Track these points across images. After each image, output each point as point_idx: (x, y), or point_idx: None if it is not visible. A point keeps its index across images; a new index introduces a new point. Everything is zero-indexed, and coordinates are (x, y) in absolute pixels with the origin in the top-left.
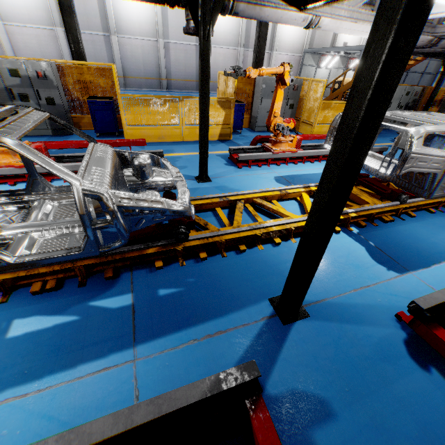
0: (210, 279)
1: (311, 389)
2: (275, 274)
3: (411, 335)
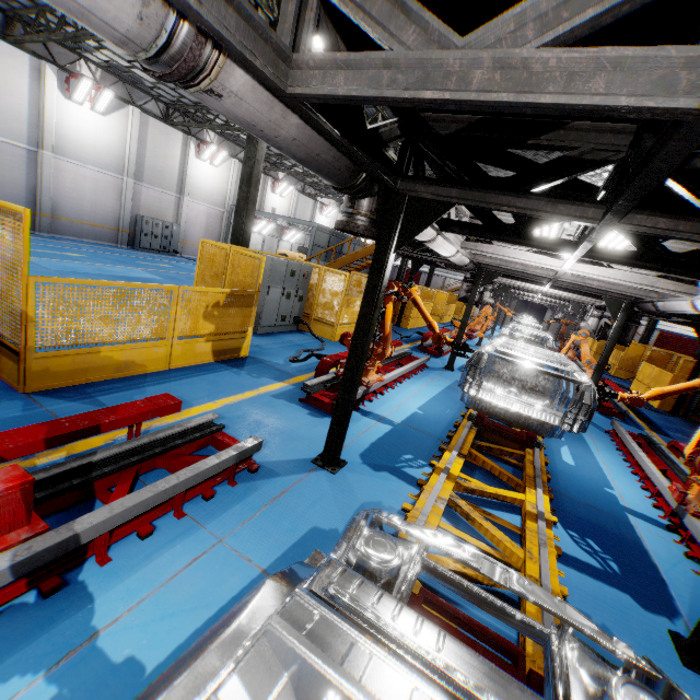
0: None
1: None
2: (626, 612)
3: None
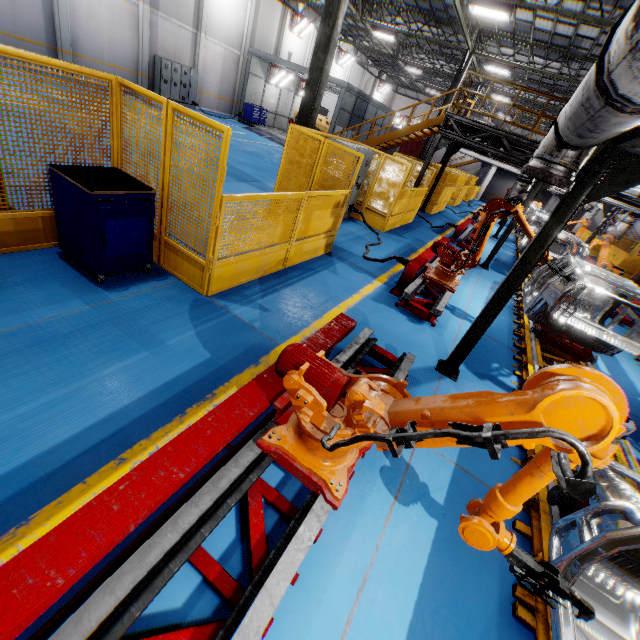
0: None
1: None
2: None
3: None
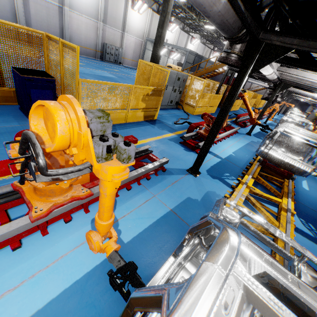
0: None
1: None
2: None
3: None
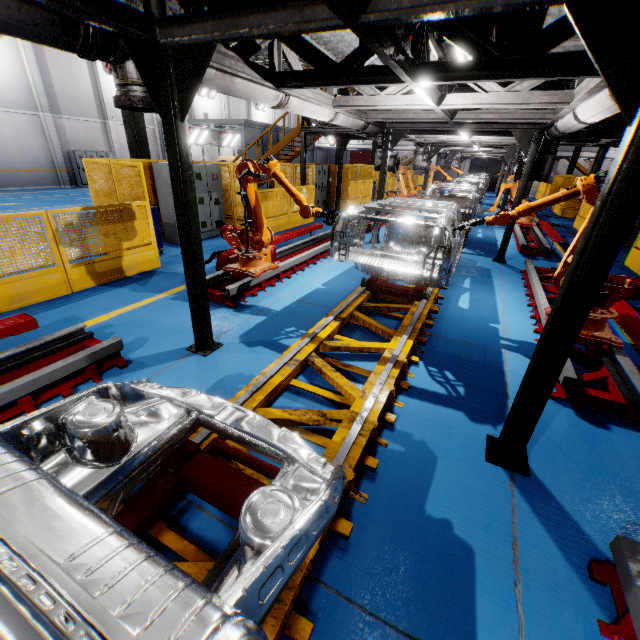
0: (416, 488)
1: (617, 519)
2: (452, 427)
3: (573, 407)
